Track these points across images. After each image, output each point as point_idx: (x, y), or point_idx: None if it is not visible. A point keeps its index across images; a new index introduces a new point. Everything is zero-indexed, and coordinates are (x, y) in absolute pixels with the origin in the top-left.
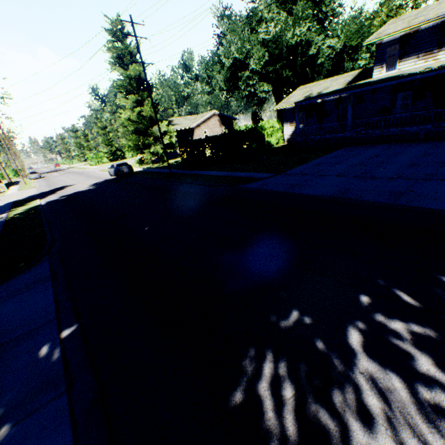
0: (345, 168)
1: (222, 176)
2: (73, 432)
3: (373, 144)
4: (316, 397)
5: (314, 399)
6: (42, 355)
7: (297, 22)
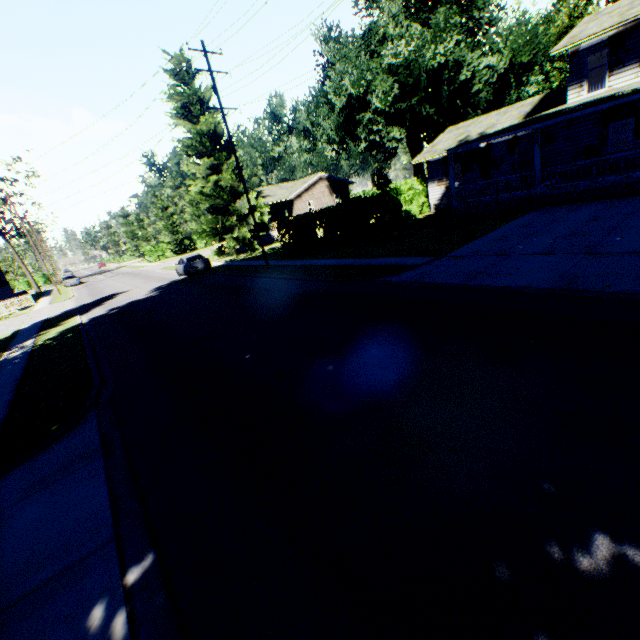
0: (551, 241)
1: (349, 265)
2: None
3: (579, 203)
4: None
5: None
6: (91, 630)
7: (438, 36)
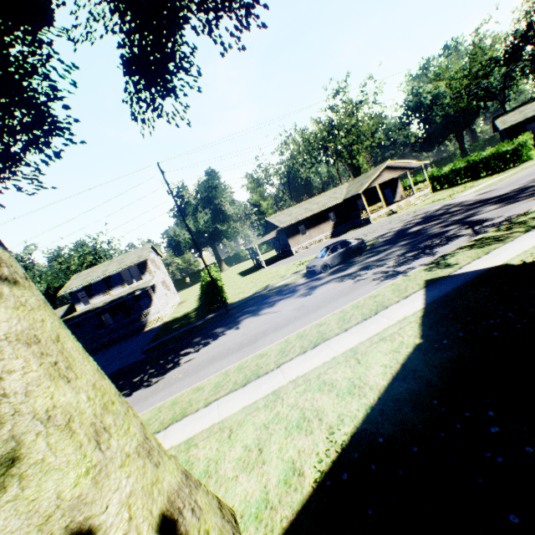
0: None
1: None
2: None
3: (98, 352)
4: None
5: None
6: None
7: None
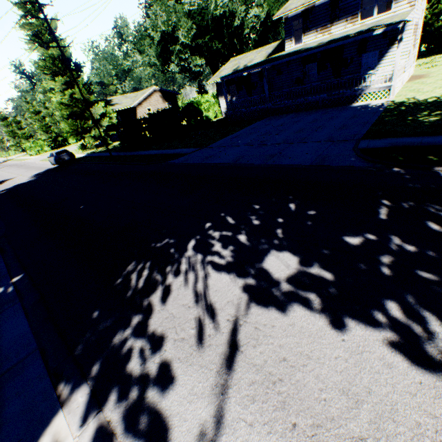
0: (253, 138)
1: (157, 154)
2: (25, 314)
3: (287, 114)
4: (159, 271)
5: (158, 272)
6: (0, 292)
7: None
